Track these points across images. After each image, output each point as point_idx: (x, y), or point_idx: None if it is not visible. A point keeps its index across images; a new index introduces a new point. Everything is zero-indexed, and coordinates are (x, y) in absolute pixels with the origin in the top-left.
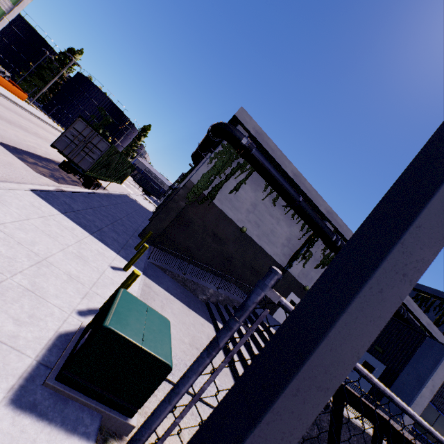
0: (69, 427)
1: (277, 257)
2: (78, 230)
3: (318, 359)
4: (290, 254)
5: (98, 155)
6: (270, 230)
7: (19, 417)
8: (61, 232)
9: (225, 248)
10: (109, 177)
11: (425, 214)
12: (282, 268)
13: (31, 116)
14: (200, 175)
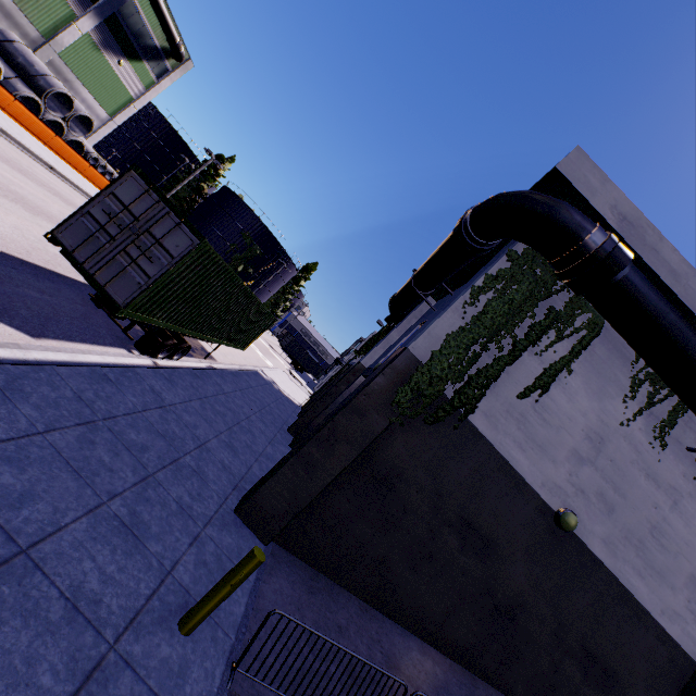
0: None
1: (676, 625)
2: None
3: None
4: None
5: (163, 265)
6: (648, 526)
7: None
8: None
9: (500, 571)
10: (211, 332)
11: None
12: (694, 666)
13: None
14: (440, 336)
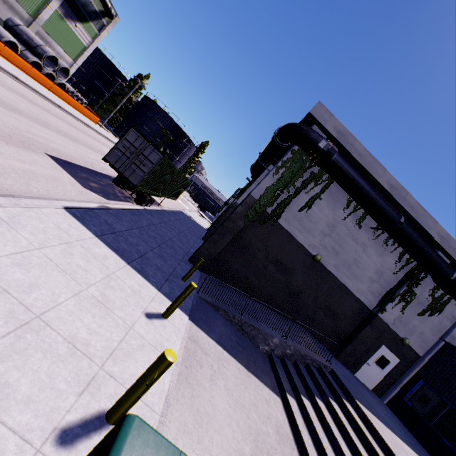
0: None
1: (362, 296)
2: (111, 259)
3: None
4: (381, 293)
5: (149, 167)
6: (352, 259)
7: None
8: (85, 264)
9: (292, 279)
10: (163, 192)
11: None
12: (369, 310)
13: (100, 136)
14: (263, 188)
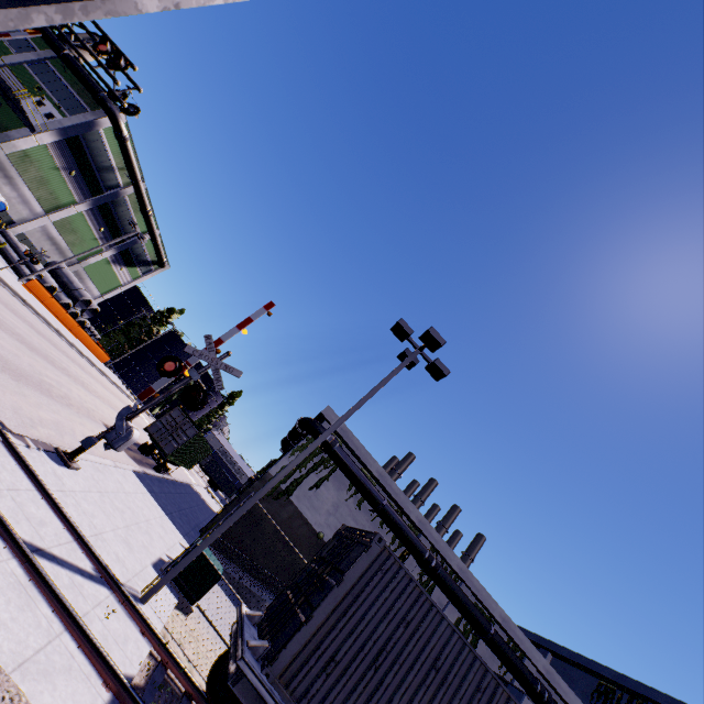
0: (169, 588)
1: None
2: (159, 508)
3: (252, 498)
4: None
5: (185, 440)
6: None
7: (156, 572)
8: (152, 507)
9: (297, 558)
10: (183, 461)
11: (271, 481)
12: None
13: (109, 382)
14: (280, 467)
